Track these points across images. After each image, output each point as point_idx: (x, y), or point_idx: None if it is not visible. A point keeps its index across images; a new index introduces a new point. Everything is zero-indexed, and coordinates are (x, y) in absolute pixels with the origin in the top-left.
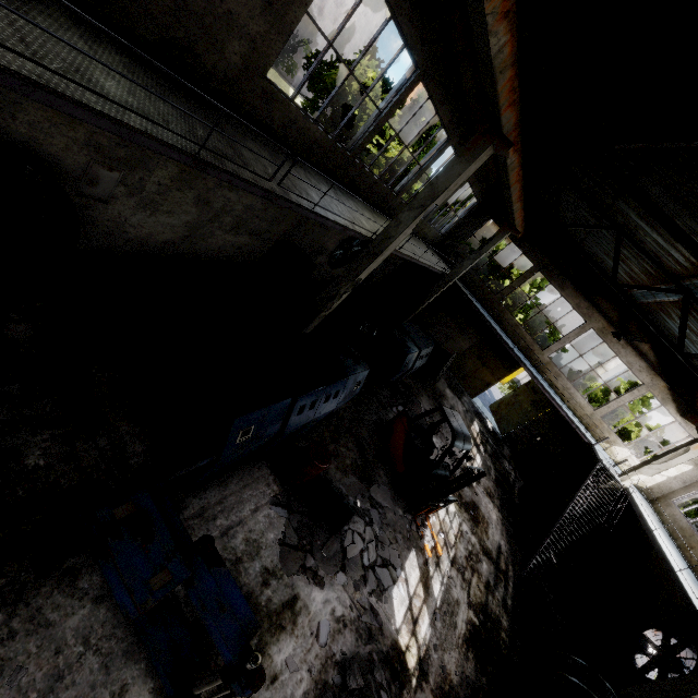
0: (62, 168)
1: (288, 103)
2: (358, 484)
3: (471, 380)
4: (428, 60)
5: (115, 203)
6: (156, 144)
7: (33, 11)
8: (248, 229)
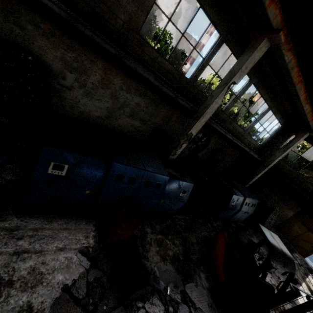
0: (52, 69)
1: (151, 48)
2: (174, 274)
3: (300, 241)
4: (226, 30)
5: (74, 91)
6: None
7: None
8: (138, 117)
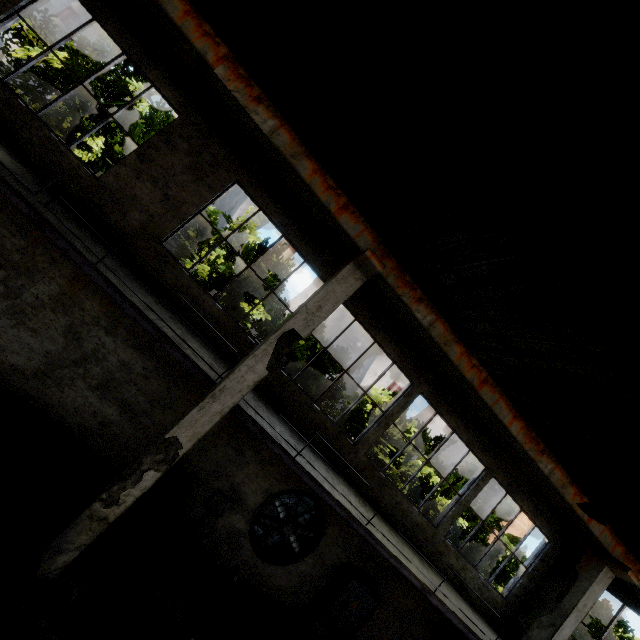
0: None
1: (181, 269)
2: None
3: None
4: None
5: None
6: None
7: None
8: (120, 397)
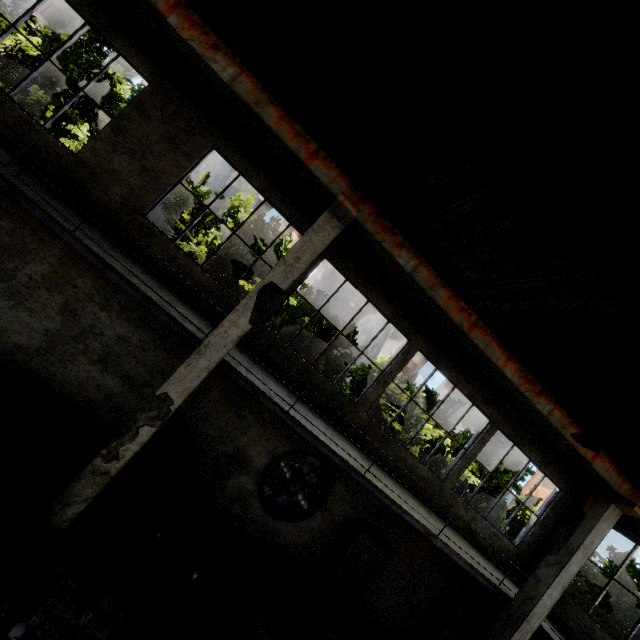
0: None
1: (167, 240)
2: None
3: None
4: None
5: None
6: None
7: None
8: (121, 370)
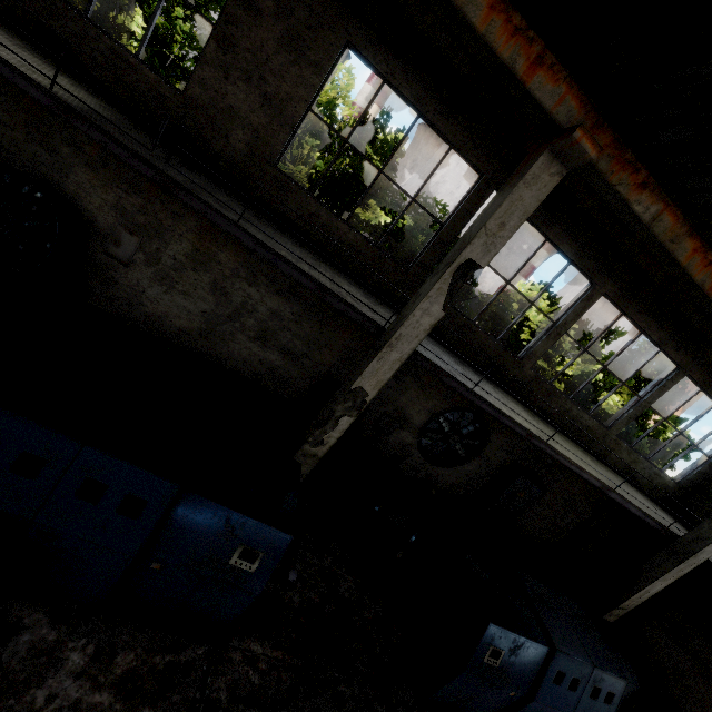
0: (96, 225)
1: (305, 194)
2: None
3: None
4: (493, 164)
5: (135, 269)
6: (14, 76)
7: (41, 61)
8: (278, 344)
